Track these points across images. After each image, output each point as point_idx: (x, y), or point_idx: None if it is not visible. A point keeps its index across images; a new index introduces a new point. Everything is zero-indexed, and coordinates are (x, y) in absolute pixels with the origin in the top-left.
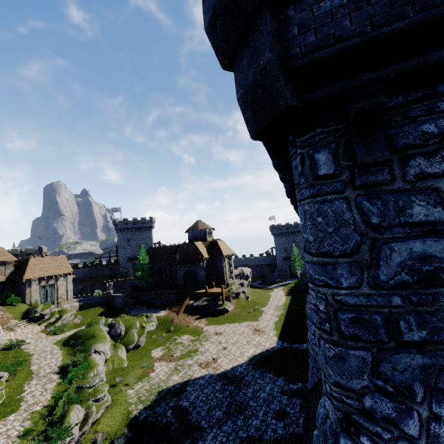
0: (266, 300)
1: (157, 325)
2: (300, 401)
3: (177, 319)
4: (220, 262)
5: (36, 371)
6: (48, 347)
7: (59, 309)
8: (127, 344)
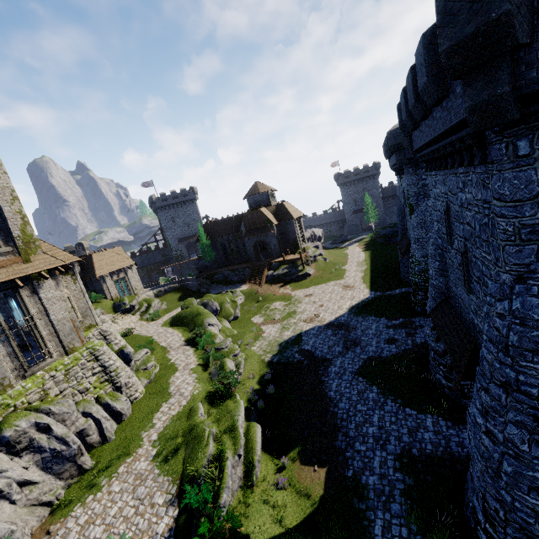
0: (344, 258)
1: (244, 298)
2: (405, 330)
3: (262, 290)
4: (291, 227)
5: (167, 346)
6: (161, 330)
7: (143, 299)
8: (227, 317)
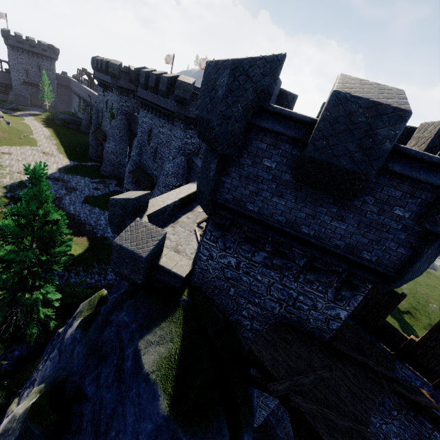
0: (28, 128)
1: None
2: (103, 184)
3: None
4: None
5: None
6: None
7: None
8: None
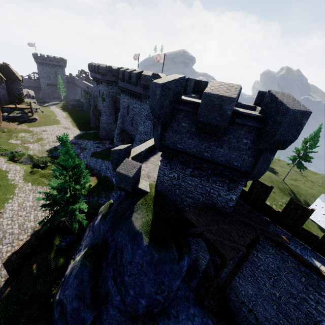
0: (53, 113)
1: None
2: (101, 144)
3: (3, 125)
4: (16, 85)
5: None
6: None
7: None
8: None
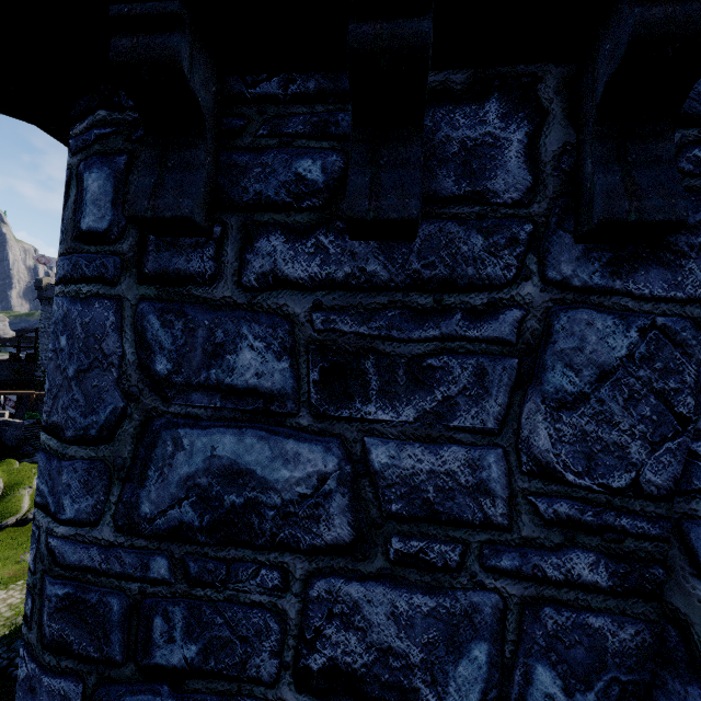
0: None
1: None
2: None
3: None
4: None
5: None
6: None
7: None
8: (3, 516)
